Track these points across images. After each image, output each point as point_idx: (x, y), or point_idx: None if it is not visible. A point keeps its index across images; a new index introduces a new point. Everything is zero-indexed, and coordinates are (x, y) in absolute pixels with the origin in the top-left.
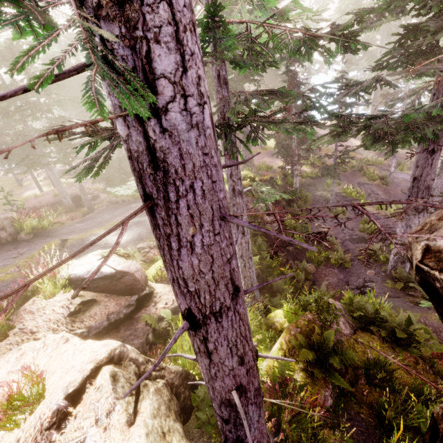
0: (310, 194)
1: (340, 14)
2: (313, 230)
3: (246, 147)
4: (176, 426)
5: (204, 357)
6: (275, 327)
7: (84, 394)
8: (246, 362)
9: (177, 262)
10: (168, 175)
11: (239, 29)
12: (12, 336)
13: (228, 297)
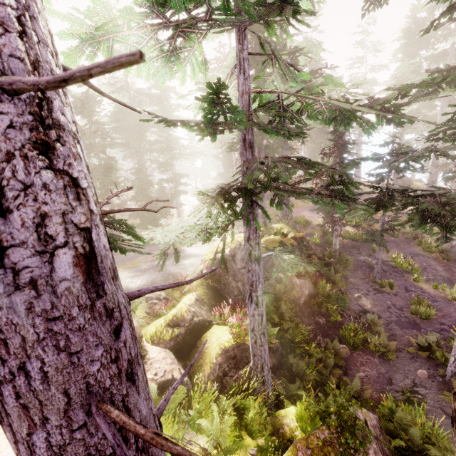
0: (351, 258)
1: (395, 81)
2: (352, 301)
3: (264, 213)
4: None
5: None
6: (283, 432)
7: None
8: None
9: None
10: None
11: (273, 96)
12: None
13: None
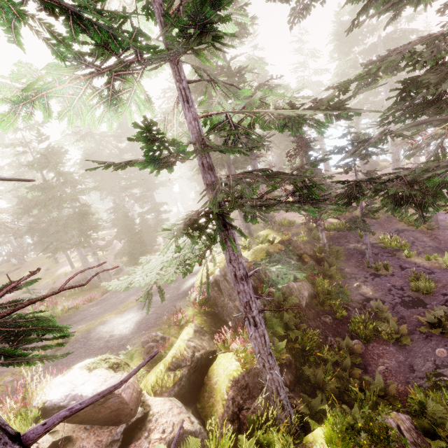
0: (341, 248)
1: (338, 78)
2: (353, 292)
3: (239, 232)
4: None
5: None
6: None
7: None
8: None
9: None
10: None
11: (222, 117)
12: None
13: None
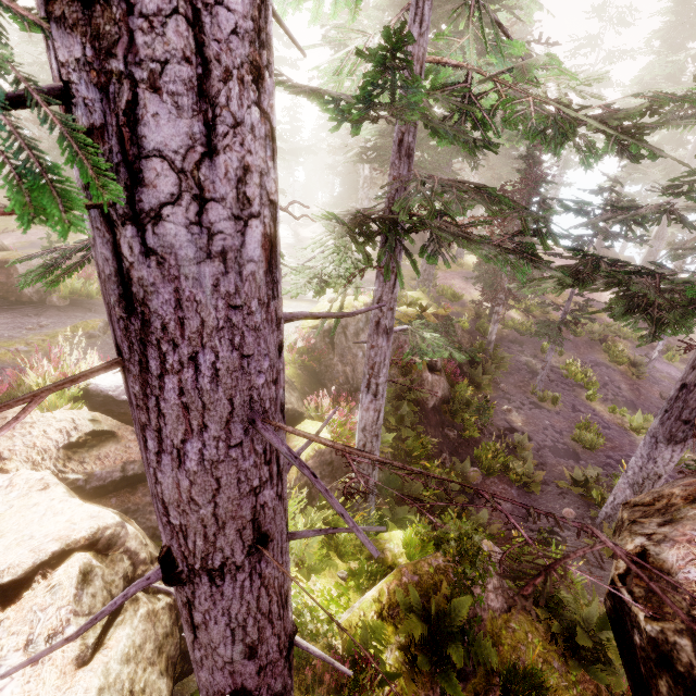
0: (509, 356)
1: (638, 88)
2: (498, 415)
3: (412, 263)
4: (159, 684)
5: (187, 627)
6: (383, 558)
7: (27, 591)
8: (262, 654)
9: (155, 472)
10: (149, 329)
11: (455, 76)
12: None
13: (241, 550)
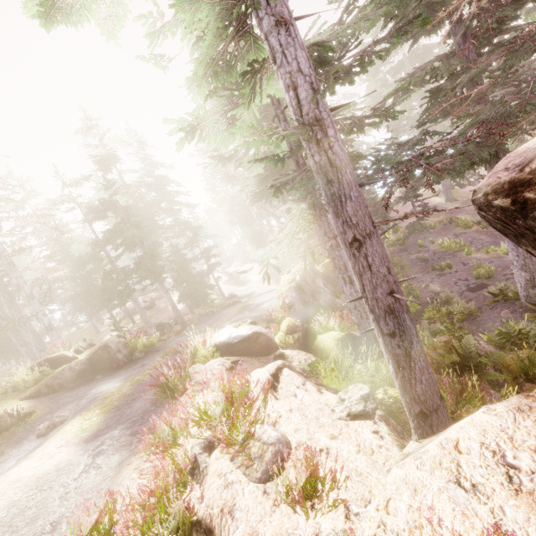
0: (404, 258)
1: (370, 98)
2: (422, 292)
3: None
4: None
5: (367, 271)
6: None
7: (280, 379)
8: (392, 274)
9: (345, 209)
10: (337, 168)
11: None
12: (192, 387)
13: (371, 225)
